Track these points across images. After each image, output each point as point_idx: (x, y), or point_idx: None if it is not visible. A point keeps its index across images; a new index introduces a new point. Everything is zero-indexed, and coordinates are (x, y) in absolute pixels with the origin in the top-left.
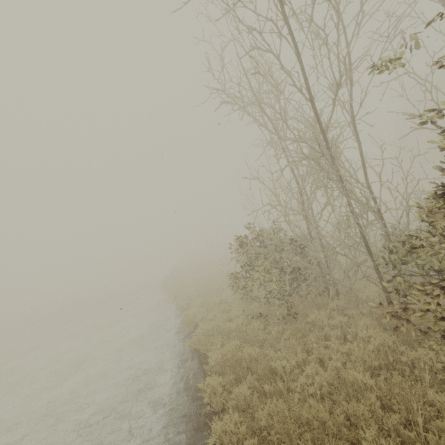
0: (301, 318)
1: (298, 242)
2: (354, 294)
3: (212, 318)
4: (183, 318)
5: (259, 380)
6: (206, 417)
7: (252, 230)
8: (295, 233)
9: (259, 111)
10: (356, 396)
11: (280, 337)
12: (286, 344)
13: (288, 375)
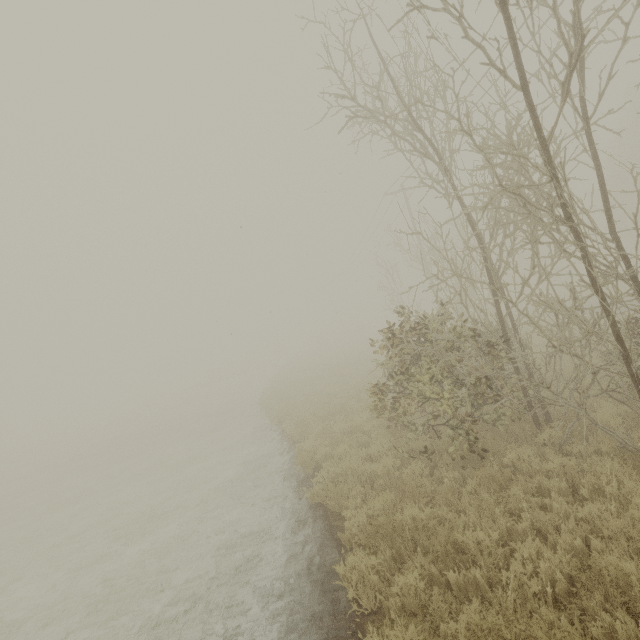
0: (493, 459)
1: (486, 335)
2: (592, 420)
3: (342, 456)
4: (298, 455)
5: (439, 565)
6: (352, 621)
7: (404, 319)
8: (480, 322)
9: (412, 128)
10: (623, 602)
11: (459, 489)
12: (473, 502)
13: (486, 555)
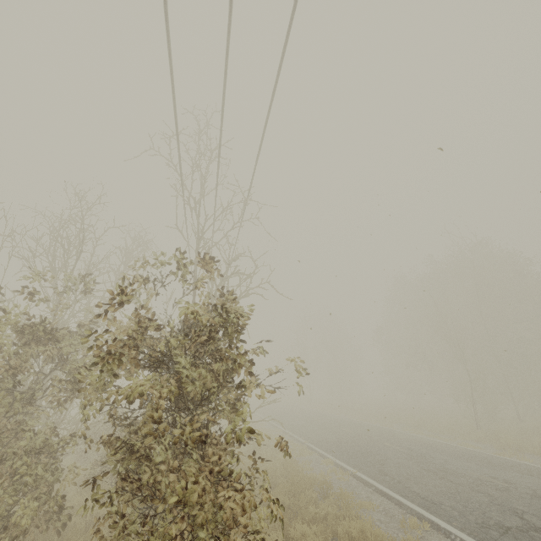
0: None
1: None
2: None
3: None
4: None
5: None
6: None
7: None
8: None
9: None
10: None
11: None
12: None
13: None
